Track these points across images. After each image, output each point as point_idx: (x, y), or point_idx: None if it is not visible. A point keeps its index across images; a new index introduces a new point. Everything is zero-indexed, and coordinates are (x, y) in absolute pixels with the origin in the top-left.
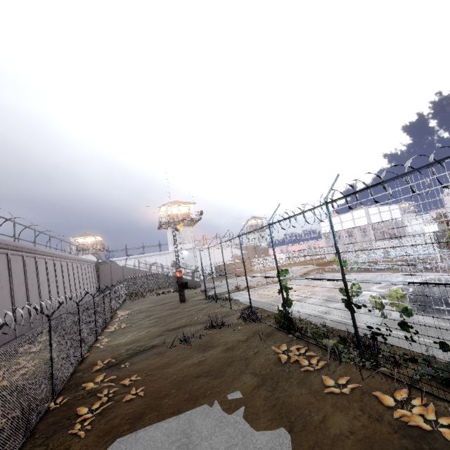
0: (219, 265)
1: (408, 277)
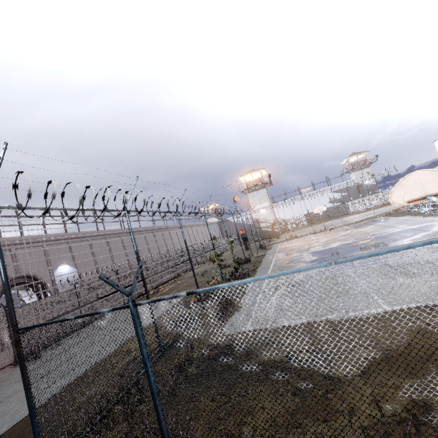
0: (309, 213)
1: (414, 224)
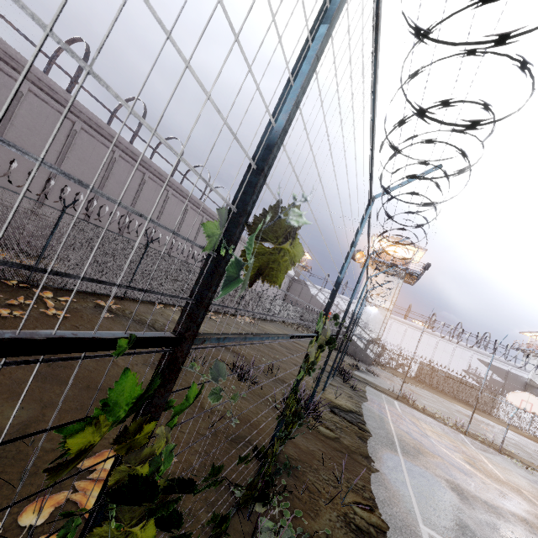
0: (429, 364)
1: None
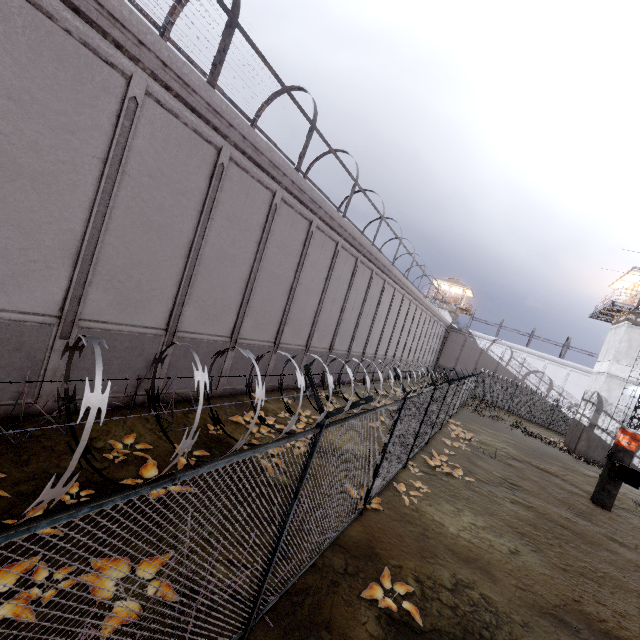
0: None
1: None
